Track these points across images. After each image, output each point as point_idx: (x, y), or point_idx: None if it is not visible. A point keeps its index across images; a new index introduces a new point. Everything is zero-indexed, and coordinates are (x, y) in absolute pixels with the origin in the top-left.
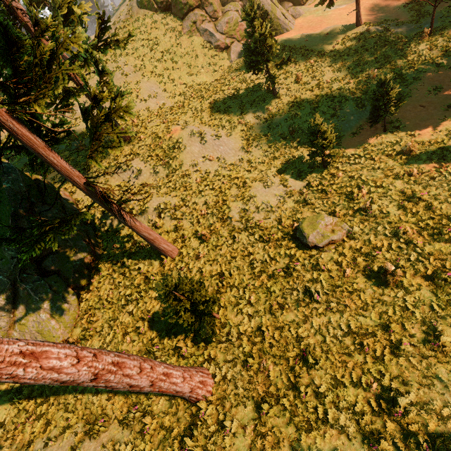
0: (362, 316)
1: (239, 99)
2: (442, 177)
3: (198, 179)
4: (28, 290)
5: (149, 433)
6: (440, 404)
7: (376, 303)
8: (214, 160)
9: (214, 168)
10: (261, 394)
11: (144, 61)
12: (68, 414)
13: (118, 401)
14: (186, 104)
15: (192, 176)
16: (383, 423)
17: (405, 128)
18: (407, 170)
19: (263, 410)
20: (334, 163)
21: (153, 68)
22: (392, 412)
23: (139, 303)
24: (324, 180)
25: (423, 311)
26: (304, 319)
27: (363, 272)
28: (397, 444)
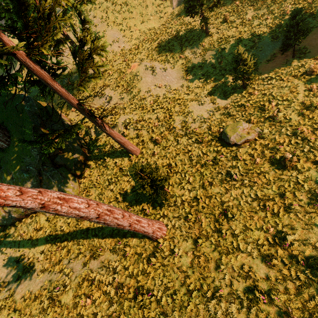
0: (266, 188)
1: (180, 39)
2: None
3: (151, 101)
4: (48, 176)
5: (129, 256)
6: (315, 240)
7: (276, 180)
8: (162, 87)
9: (162, 93)
10: (196, 235)
11: (107, 13)
12: (80, 246)
13: (109, 239)
14: (140, 46)
15: (147, 99)
16: (276, 251)
17: (310, 54)
18: (308, 87)
19: (198, 243)
20: (251, 85)
21: (115, 19)
22: (282, 244)
23: (117, 184)
24: (243, 98)
25: (310, 185)
26: (225, 191)
27: (268, 160)
28: (284, 262)
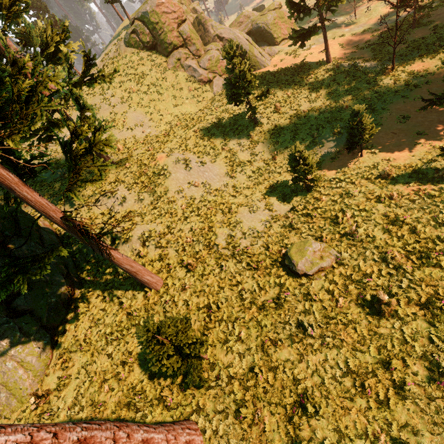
0: (360, 351)
1: (223, 128)
2: (422, 200)
3: (183, 205)
4: None
5: None
6: None
7: (373, 336)
8: (199, 186)
9: (199, 194)
10: None
11: (130, 93)
12: None
13: None
14: (171, 132)
15: (178, 202)
16: None
17: (380, 153)
18: (387, 194)
19: None
20: (316, 187)
21: (140, 100)
22: None
23: (120, 343)
24: (308, 204)
25: (422, 344)
26: (299, 357)
27: (356, 301)
28: None
